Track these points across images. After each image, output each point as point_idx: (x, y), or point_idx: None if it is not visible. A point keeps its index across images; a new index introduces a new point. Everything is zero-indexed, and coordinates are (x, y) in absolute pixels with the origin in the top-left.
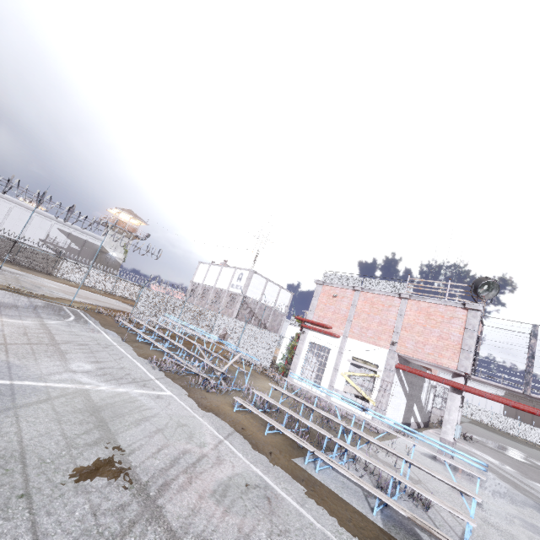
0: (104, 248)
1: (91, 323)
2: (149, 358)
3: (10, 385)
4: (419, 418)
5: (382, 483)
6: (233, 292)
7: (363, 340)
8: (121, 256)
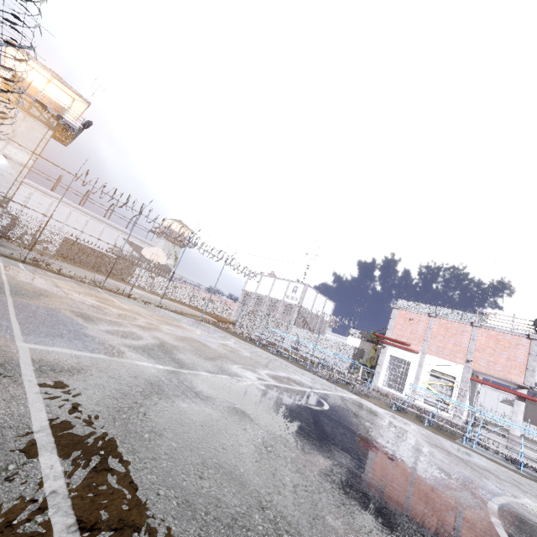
0: None
1: (236, 338)
2: (315, 370)
3: (322, 393)
4: (470, 418)
5: (510, 457)
6: (289, 302)
7: (440, 357)
8: (172, 263)
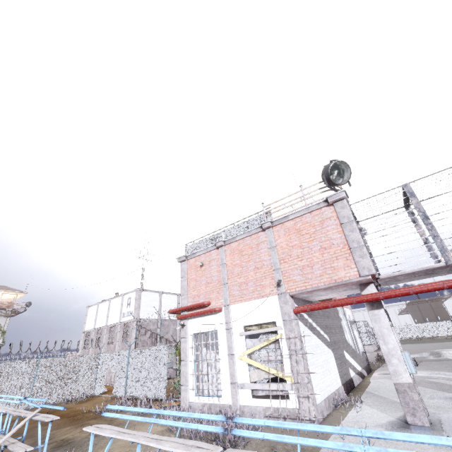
0: None
1: None
2: None
3: None
4: (358, 365)
5: None
6: (125, 321)
7: (247, 299)
8: None
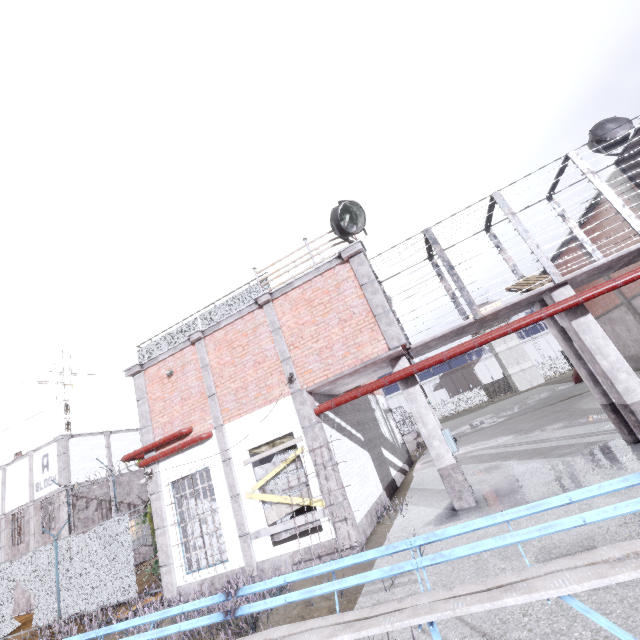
0: None
1: None
2: None
3: None
4: (398, 461)
5: None
6: (43, 497)
7: (248, 410)
8: None
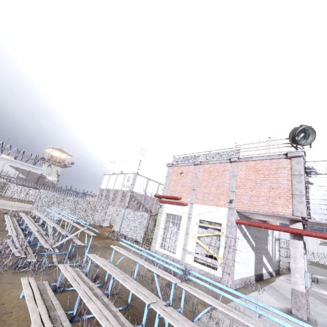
0: (42, 175)
1: None
2: None
3: None
4: (270, 267)
5: None
6: (124, 190)
7: (206, 204)
8: (55, 179)
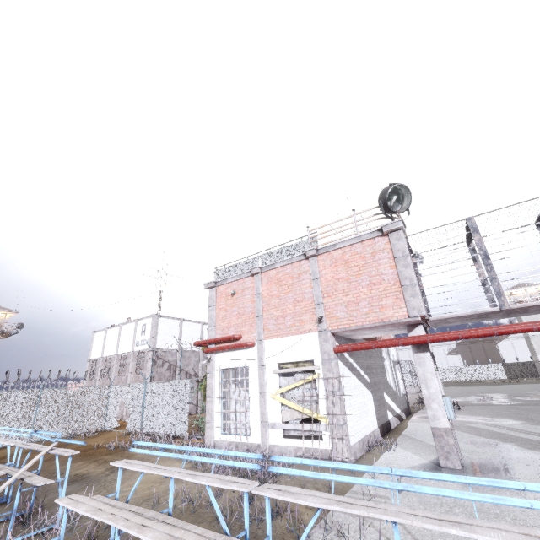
0: None
1: None
2: None
3: None
4: (397, 407)
5: None
6: (139, 351)
7: (283, 334)
8: None
